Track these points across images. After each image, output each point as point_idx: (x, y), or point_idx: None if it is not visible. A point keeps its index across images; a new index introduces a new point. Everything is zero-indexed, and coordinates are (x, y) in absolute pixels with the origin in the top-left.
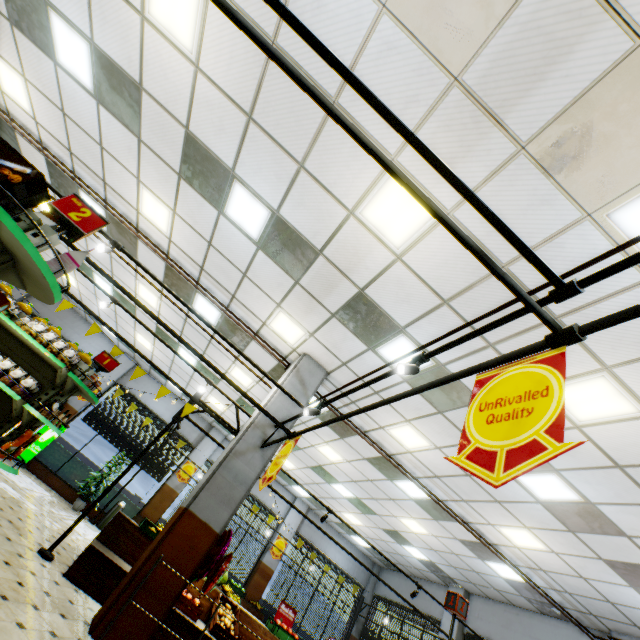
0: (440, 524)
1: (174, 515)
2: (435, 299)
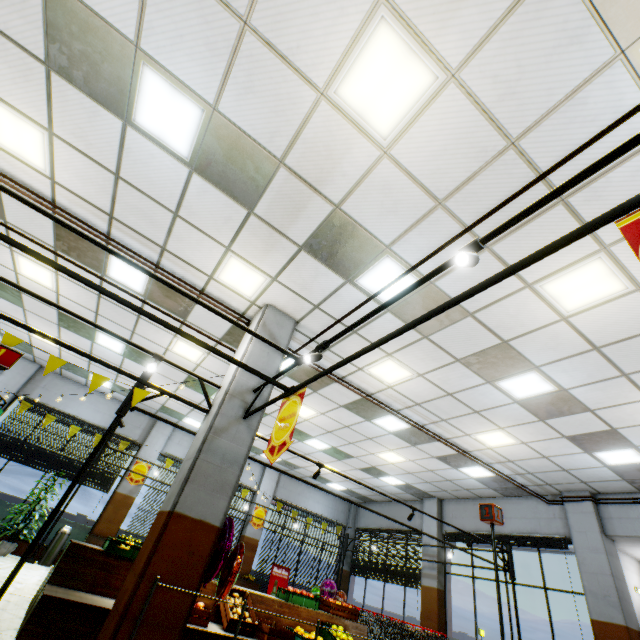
0: (418, 448)
1: (155, 524)
2: (428, 202)
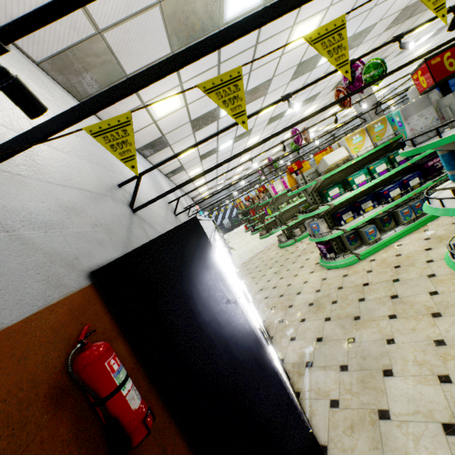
0: None
1: None
2: None
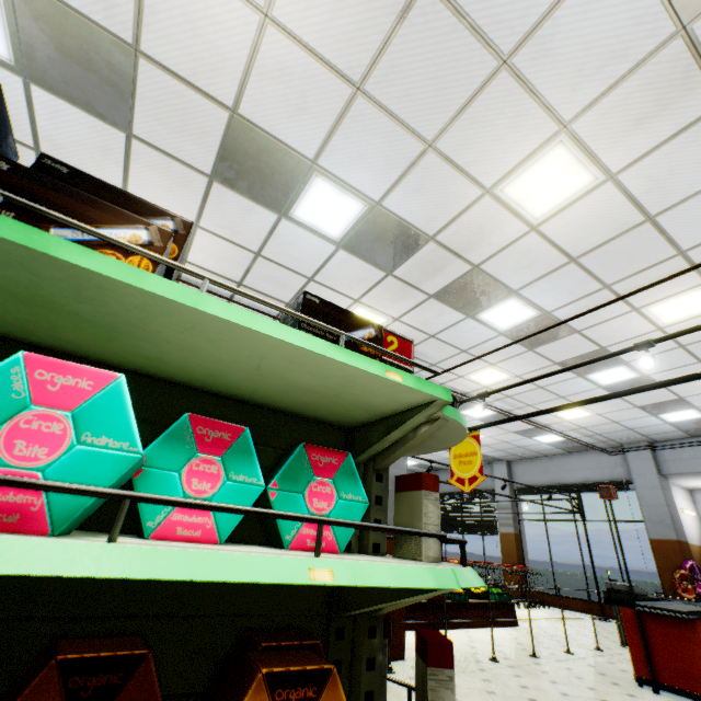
0: (498, 427)
1: None
2: (563, 259)
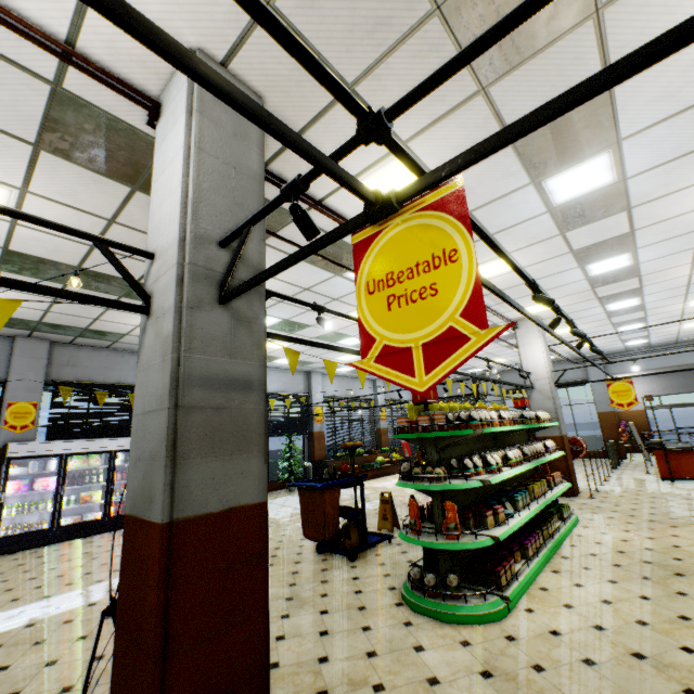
0: None
1: None
2: (684, 285)
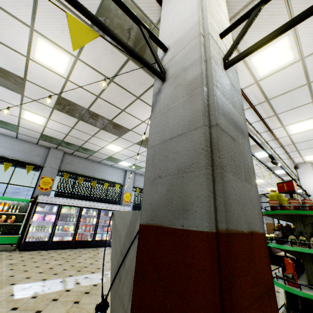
0: None
1: None
2: None
